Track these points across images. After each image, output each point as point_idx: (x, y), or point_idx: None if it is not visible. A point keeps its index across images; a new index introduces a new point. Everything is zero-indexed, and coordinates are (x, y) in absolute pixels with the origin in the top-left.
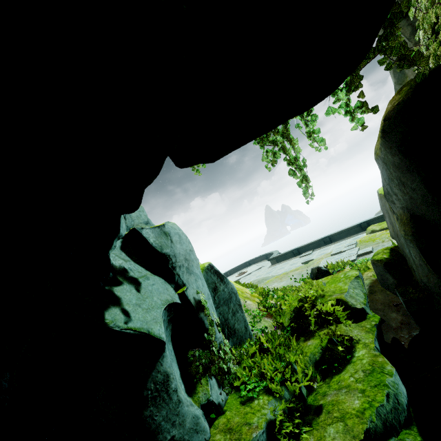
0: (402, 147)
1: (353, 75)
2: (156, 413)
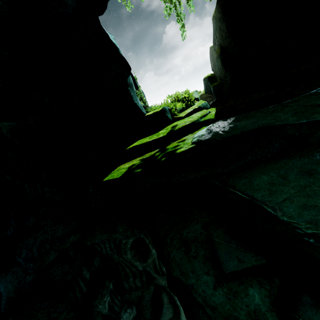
0: (222, 8)
1: None
2: (131, 91)
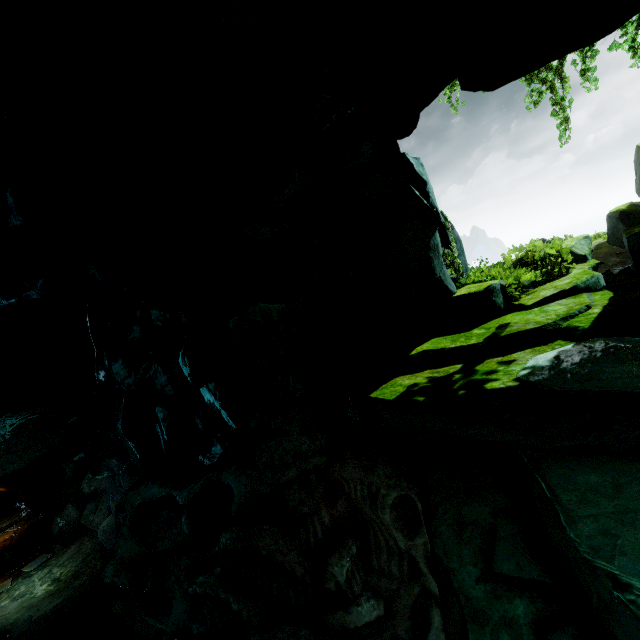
0: None
1: None
2: (434, 259)
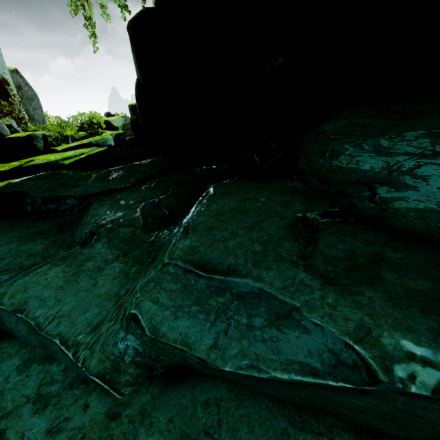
0: (131, 38)
1: None
2: None
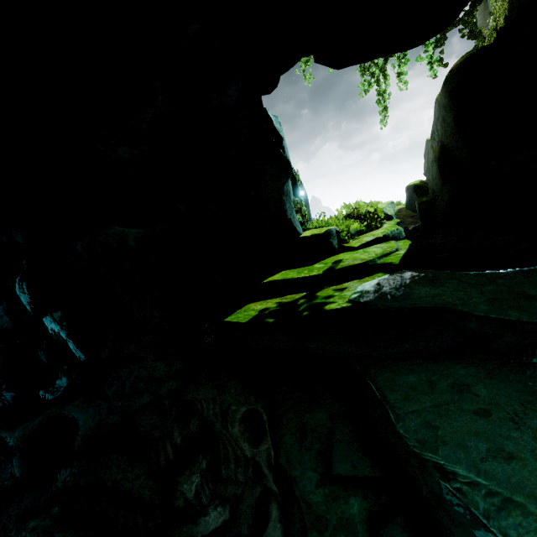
0: (451, 92)
1: (442, 35)
2: (286, 202)
